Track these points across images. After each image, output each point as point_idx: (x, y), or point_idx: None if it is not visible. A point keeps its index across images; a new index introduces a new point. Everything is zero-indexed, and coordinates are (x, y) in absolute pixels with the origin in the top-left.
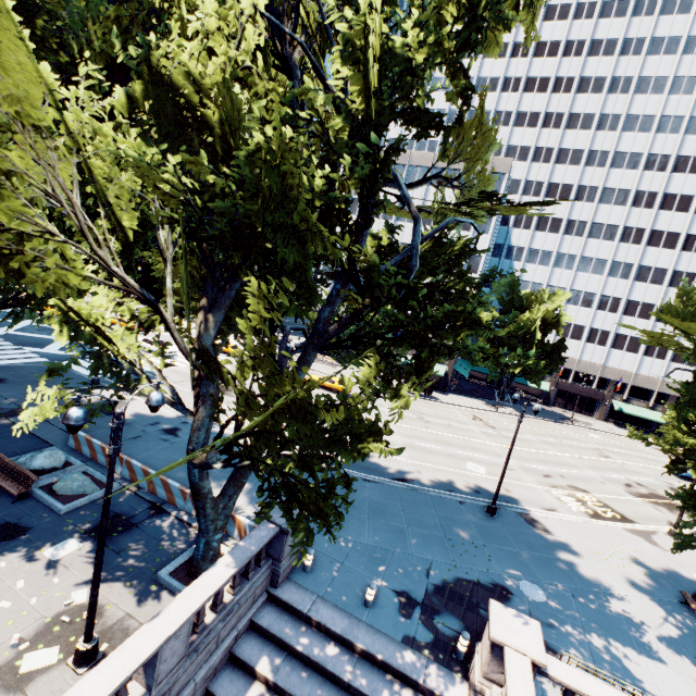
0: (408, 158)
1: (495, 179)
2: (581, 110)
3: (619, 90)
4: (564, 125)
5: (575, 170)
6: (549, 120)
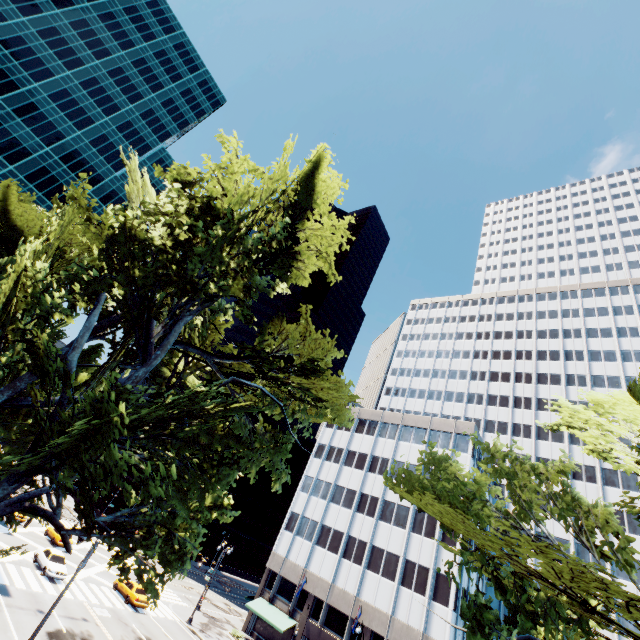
0: (381, 415)
1: (348, 385)
2: (546, 396)
3: (576, 383)
4: (535, 407)
5: (561, 446)
6: (519, 402)
